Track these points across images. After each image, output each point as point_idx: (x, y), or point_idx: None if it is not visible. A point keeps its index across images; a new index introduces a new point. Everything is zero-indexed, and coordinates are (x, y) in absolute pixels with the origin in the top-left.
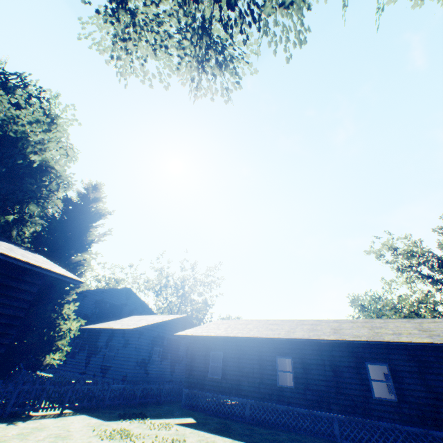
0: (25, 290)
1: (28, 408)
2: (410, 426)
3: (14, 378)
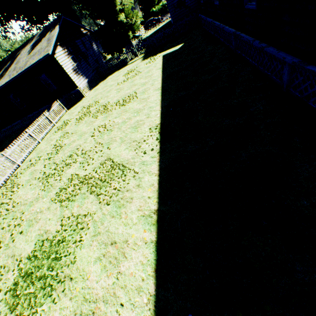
0: (53, 59)
1: (126, 62)
2: (259, 40)
3: (130, 47)
